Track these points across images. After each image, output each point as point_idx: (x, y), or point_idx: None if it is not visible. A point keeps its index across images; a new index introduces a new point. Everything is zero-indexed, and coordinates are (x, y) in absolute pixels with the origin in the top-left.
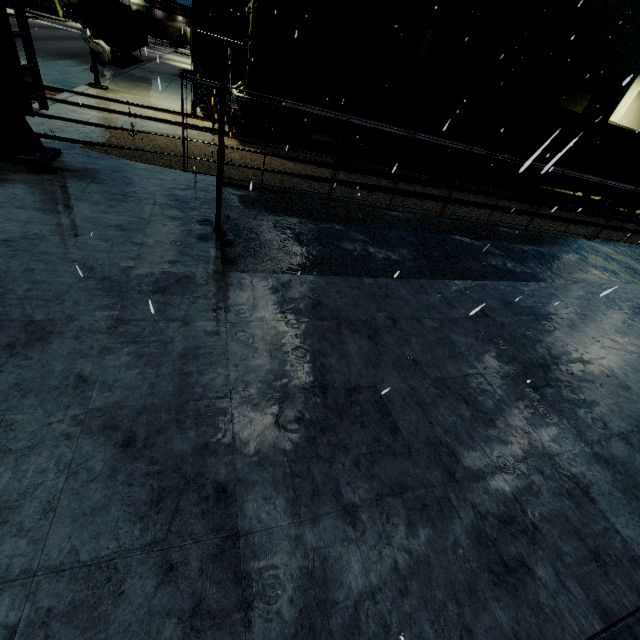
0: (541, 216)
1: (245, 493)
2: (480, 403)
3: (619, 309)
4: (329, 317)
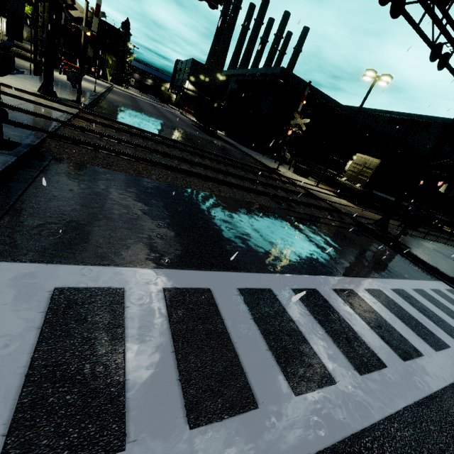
0: None
1: None
2: None
3: None
4: None
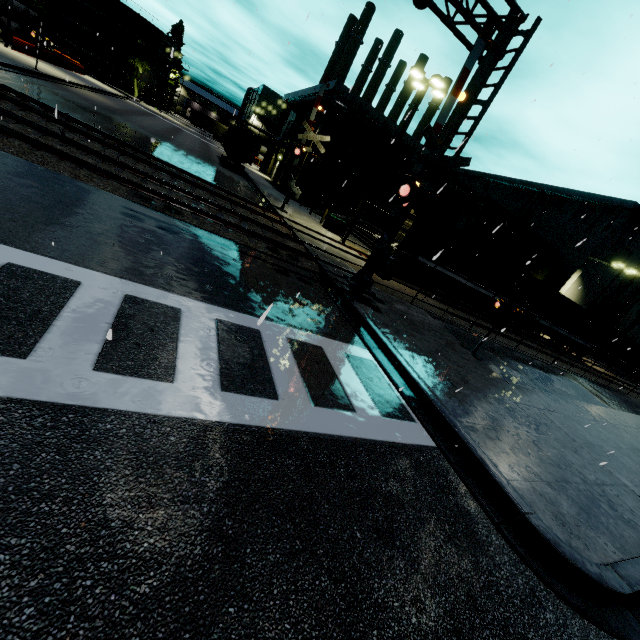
0: (551, 356)
1: (616, 475)
2: (634, 460)
3: (632, 426)
4: (558, 411)
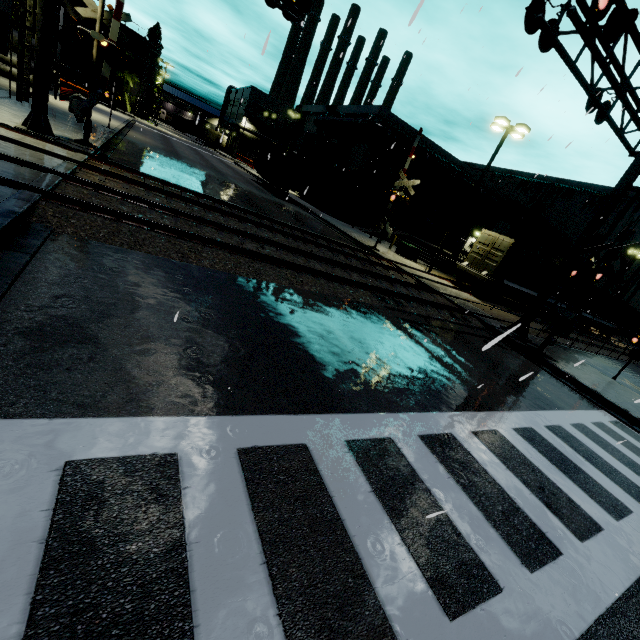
0: (609, 349)
1: None
2: None
3: None
4: None
